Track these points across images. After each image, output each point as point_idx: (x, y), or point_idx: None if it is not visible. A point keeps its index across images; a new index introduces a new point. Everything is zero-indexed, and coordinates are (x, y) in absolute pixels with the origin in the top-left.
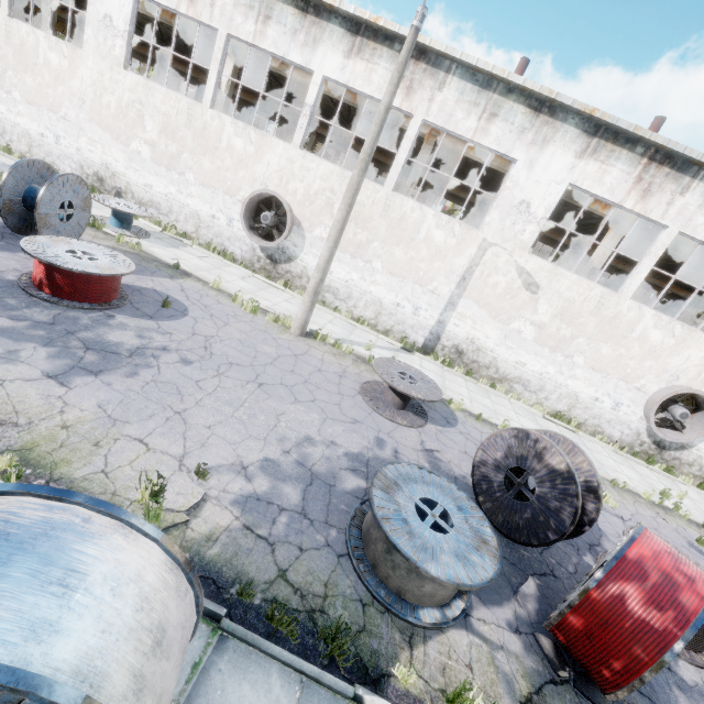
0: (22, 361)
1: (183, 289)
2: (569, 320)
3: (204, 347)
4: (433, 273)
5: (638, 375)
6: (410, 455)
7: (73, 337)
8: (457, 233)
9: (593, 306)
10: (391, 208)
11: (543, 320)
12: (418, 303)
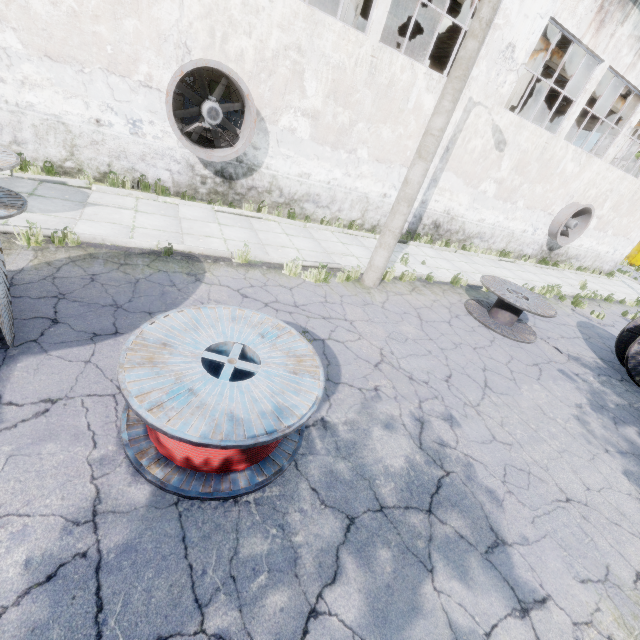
0: (485, 634)
1: (242, 294)
2: (521, 171)
3: (410, 379)
4: None
5: (552, 203)
6: (579, 371)
7: (395, 513)
8: None
9: (539, 152)
10: (377, 69)
11: (504, 176)
12: None
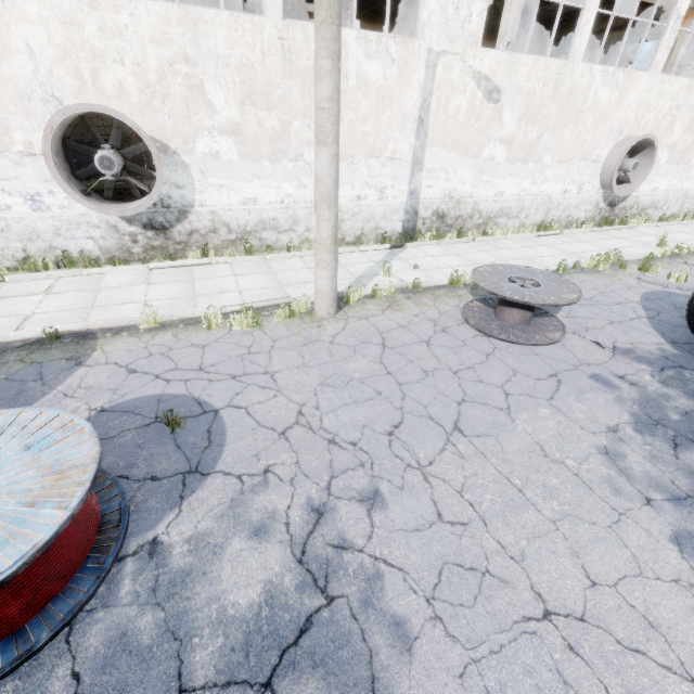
0: None
1: (129, 369)
2: (533, 118)
3: (329, 444)
4: (385, 131)
5: (594, 147)
6: (627, 369)
7: None
8: (395, 56)
9: (552, 89)
10: (293, 52)
11: (511, 132)
12: (380, 182)
